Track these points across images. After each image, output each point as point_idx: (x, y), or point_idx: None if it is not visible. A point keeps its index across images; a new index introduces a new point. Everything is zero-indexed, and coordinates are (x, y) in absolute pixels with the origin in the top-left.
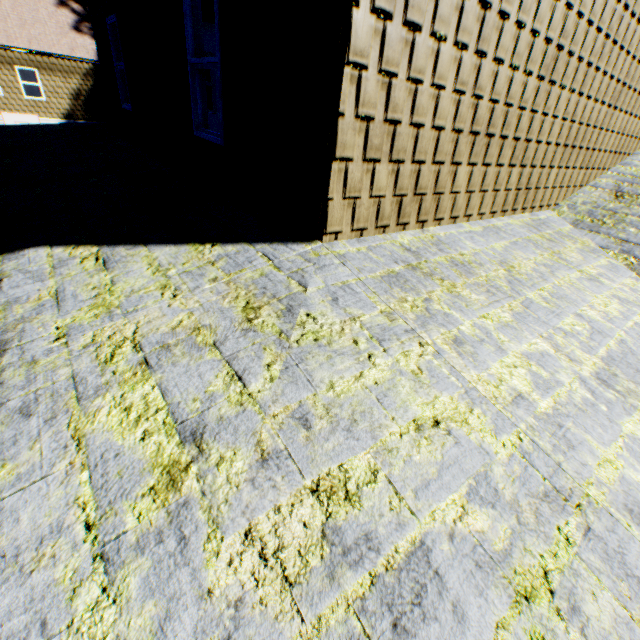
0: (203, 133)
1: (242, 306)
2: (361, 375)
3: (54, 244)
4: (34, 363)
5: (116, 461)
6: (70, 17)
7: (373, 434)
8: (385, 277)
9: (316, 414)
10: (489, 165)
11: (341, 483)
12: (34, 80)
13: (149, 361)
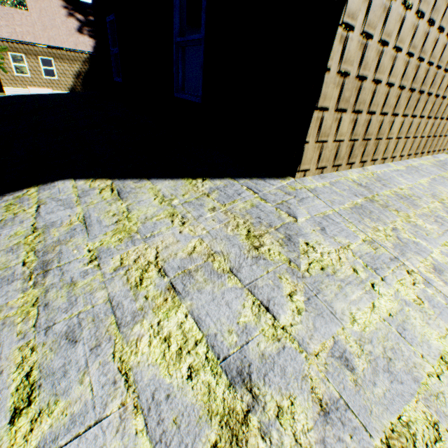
0: (182, 94)
1: (244, 234)
2: (373, 306)
3: (76, 177)
4: (73, 284)
5: (168, 404)
6: (75, 24)
7: (412, 375)
8: (353, 208)
9: (352, 352)
10: (415, 116)
11: (409, 443)
12: (50, 66)
13: (175, 286)
